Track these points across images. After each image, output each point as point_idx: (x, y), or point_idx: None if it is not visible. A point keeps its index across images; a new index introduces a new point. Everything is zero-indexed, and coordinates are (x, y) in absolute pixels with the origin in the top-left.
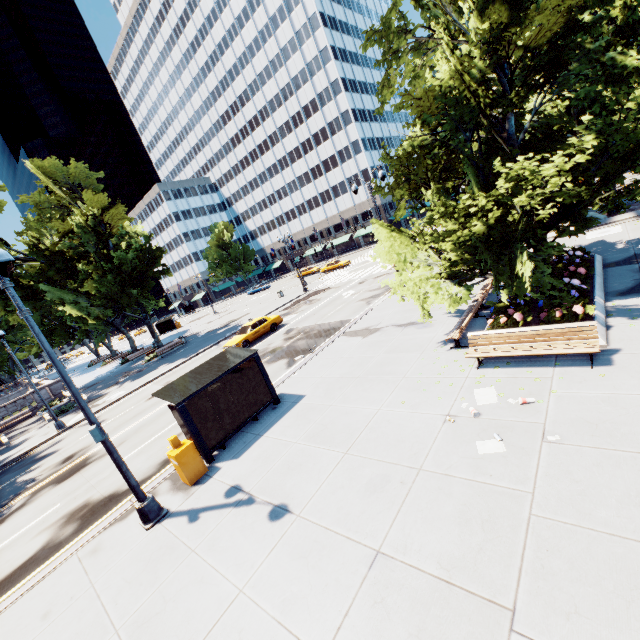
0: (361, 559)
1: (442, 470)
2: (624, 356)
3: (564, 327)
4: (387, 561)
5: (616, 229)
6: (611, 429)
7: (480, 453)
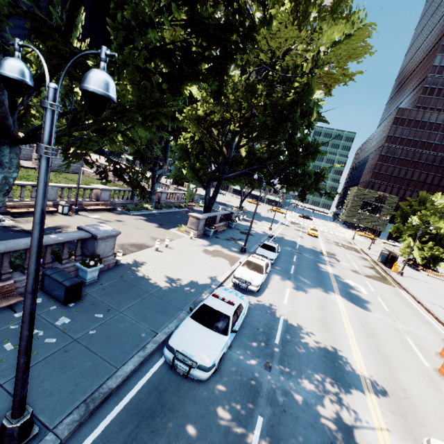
0: None
1: None
2: None
3: None
4: None
5: None
6: None
7: None
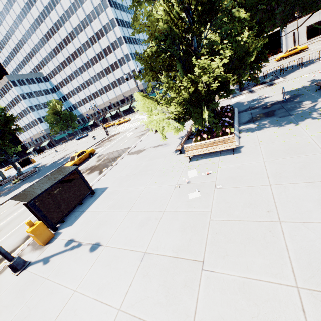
0: (137, 258)
1: (174, 209)
2: (245, 148)
3: (222, 138)
4: (149, 256)
5: (243, 97)
6: (240, 179)
7: (190, 198)
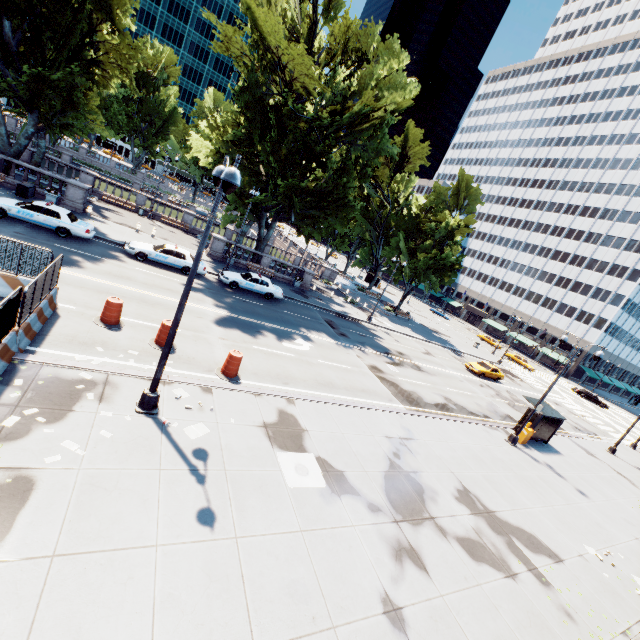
0: (631, 534)
1: None
2: None
3: None
4: None
5: None
6: None
7: None
